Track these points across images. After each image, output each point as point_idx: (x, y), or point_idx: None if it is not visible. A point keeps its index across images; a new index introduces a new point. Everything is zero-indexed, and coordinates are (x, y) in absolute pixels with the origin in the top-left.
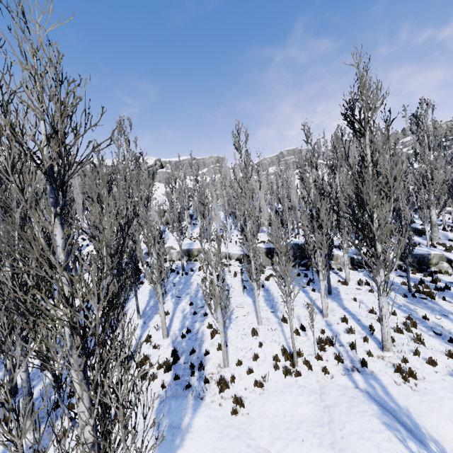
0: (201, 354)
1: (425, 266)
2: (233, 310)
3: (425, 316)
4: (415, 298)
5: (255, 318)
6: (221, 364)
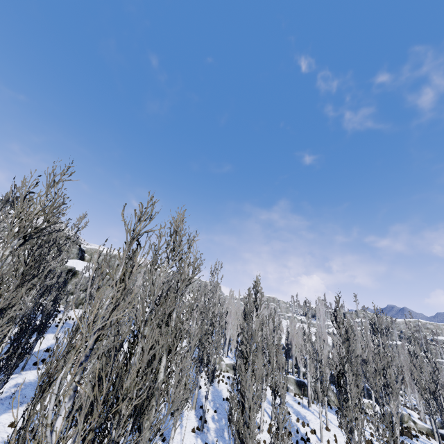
0: (302, 434)
1: (401, 422)
2: (305, 414)
3: (411, 443)
4: (402, 436)
5: (322, 422)
6: (317, 441)
